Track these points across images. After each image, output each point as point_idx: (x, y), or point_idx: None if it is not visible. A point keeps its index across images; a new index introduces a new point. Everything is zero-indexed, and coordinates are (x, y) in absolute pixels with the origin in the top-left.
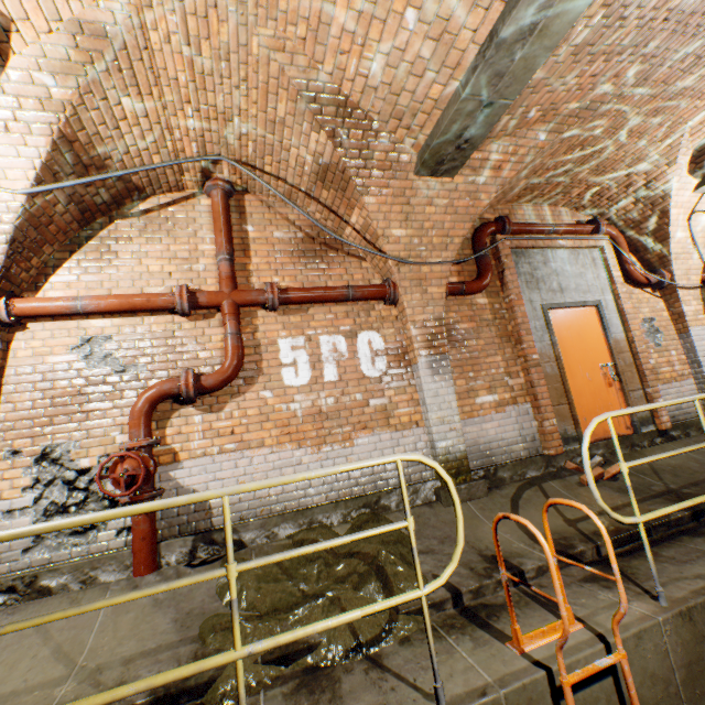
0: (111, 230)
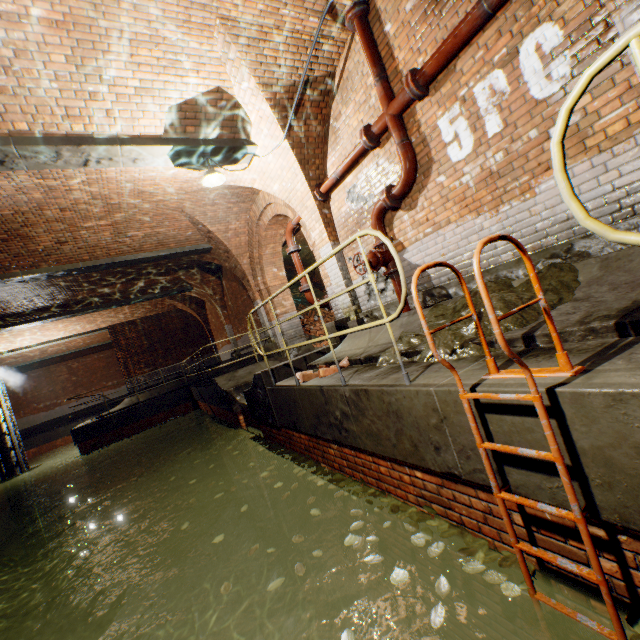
0: (332, 116)
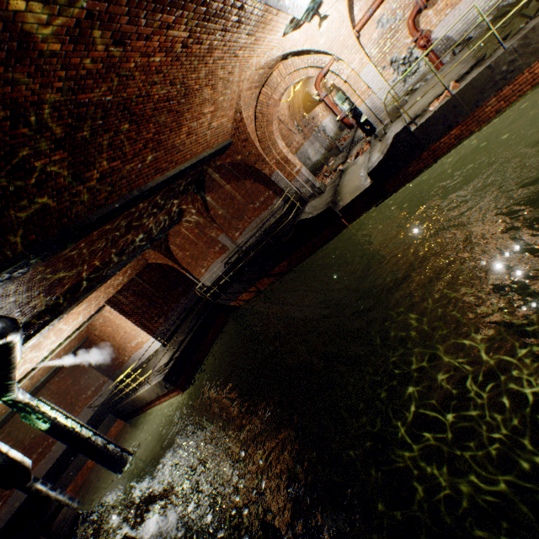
0: None
